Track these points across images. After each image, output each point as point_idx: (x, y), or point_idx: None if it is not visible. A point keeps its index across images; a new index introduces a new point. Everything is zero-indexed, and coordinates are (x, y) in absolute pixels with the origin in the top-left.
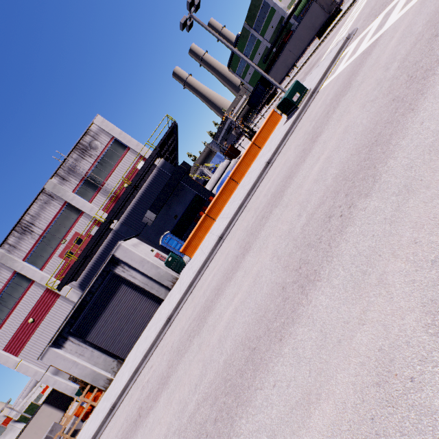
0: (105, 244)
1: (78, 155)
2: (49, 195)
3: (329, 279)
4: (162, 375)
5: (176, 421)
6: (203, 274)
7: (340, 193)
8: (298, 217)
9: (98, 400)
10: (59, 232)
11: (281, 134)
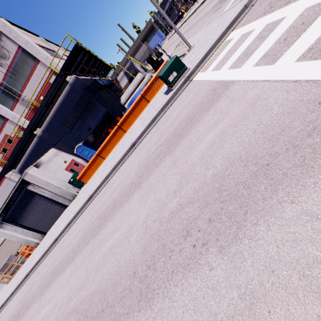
0: (32, 145)
1: None
2: None
3: None
4: (31, 298)
5: None
6: (76, 221)
7: None
8: (76, 293)
9: (32, 251)
10: None
11: (153, 113)
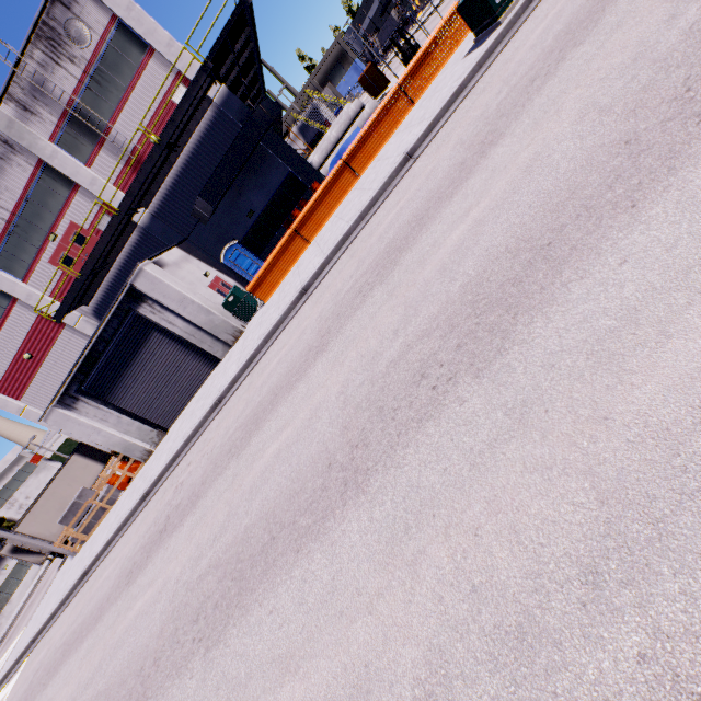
0: (127, 250)
1: (45, 53)
2: (5, 143)
3: (373, 501)
4: (194, 489)
5: (189, 570)
6: (271, 346)
7: (454, 335)
8: (393, 337)
9: (136, 472)
10: (40, 218)
11: (450, 88)
